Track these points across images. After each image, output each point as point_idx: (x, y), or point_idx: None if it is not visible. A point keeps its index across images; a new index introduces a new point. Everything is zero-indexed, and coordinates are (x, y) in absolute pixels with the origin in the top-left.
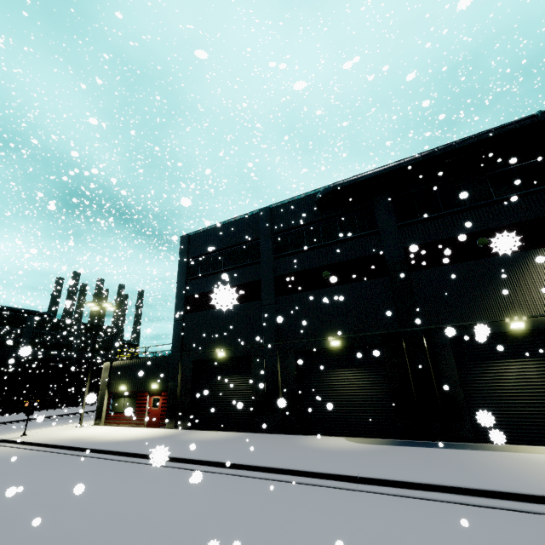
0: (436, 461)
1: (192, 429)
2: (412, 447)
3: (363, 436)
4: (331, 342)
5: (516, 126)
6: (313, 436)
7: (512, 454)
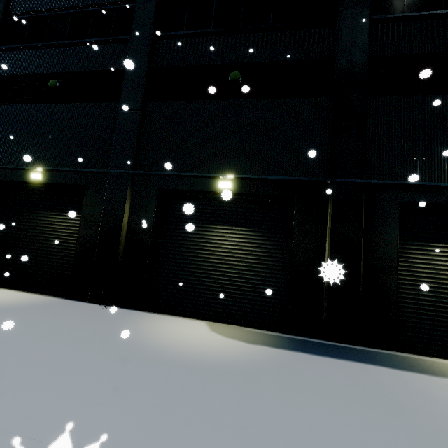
0: (402, 421)
1: None
2: (319, 358)
3: (233, 321)
4: (219, 183)
5: None
6: (159, 315)
7: None
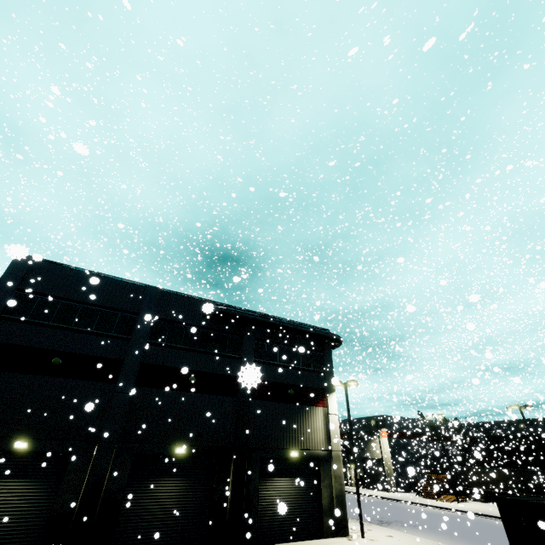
0: None
1: None
2: None
3: None
4: (177, 449)
5: (321, 333)
6: None
7: None
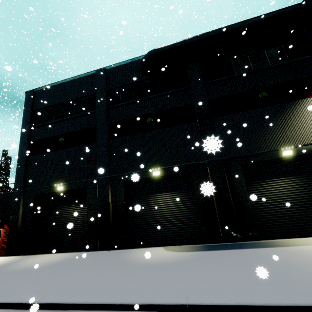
0: (248, 266)
1: (32, 254)
2: (219, 251)
3: (177, 244)
4: (153, 173)
5: (290, 8)
6: (138, 249)
7: (295, 248)
